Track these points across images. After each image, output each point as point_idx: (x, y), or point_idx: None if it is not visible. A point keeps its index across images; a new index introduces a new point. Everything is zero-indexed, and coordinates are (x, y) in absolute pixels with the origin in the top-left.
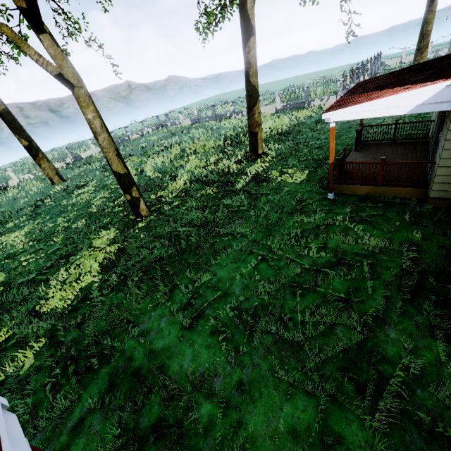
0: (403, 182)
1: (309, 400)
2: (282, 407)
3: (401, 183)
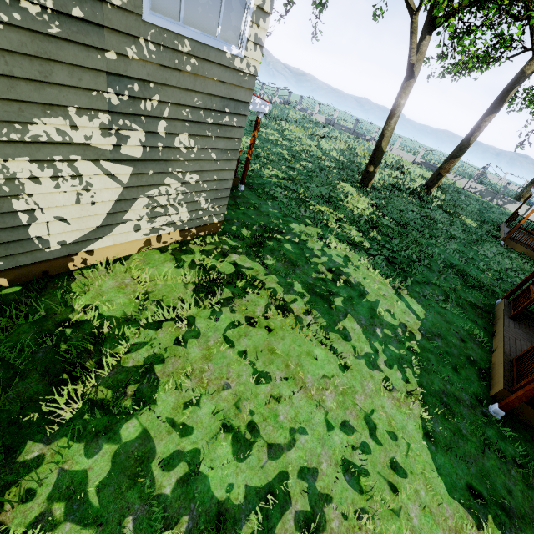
0: None
1: None
2: None
3: None
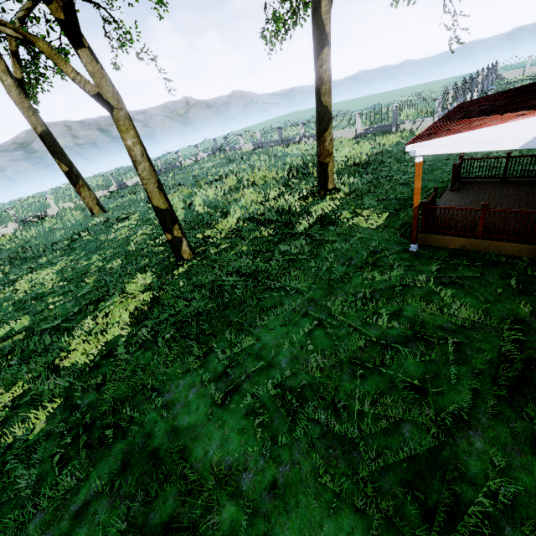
0: (511, 236)
1: (358, 520)
2: (322, 524)
3: (508, 237)
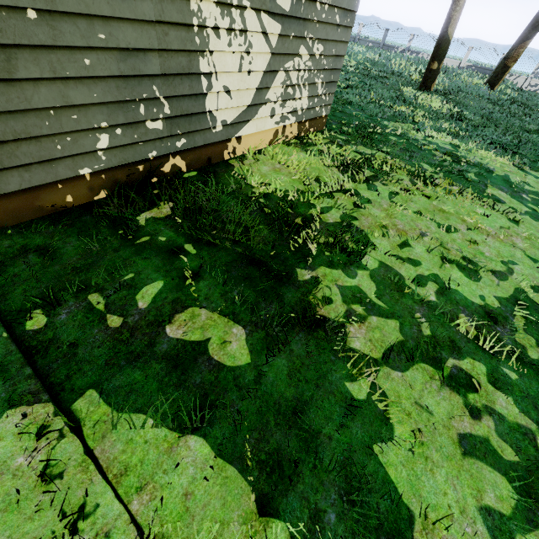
0: None
1: None
2: None
3: None
